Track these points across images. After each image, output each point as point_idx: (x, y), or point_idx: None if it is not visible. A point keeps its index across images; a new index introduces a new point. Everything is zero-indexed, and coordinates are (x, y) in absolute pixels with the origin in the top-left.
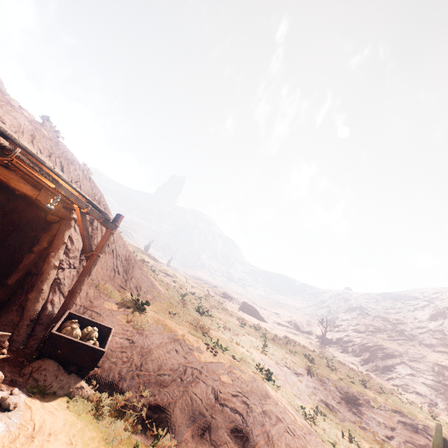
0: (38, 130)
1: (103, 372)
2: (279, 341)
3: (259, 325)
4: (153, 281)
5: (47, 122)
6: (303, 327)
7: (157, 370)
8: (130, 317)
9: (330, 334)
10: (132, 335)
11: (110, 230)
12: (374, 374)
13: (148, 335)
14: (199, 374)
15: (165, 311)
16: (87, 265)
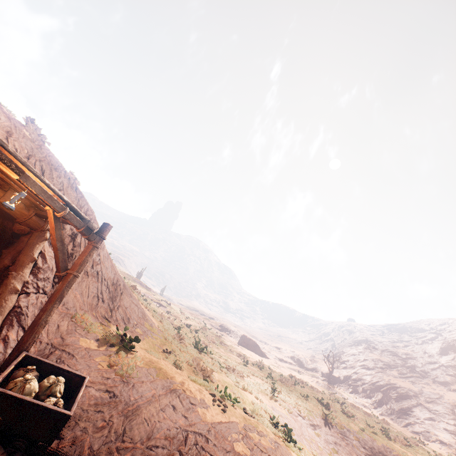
0: (17, 129)
1: (67, 447)
2: (287, 383)
3: (261, 362)
4: (145, 310)
5: (31, 123)
6: (307, 364)
7: (147, 440)
8: (113, 358)
9: (336, 372)
10: (114, 385)
11: (93, 243)
12: (389, 419)
13: (135, 385)
14: (204, 442)
15: (158, 348)
16: (59, 288)
